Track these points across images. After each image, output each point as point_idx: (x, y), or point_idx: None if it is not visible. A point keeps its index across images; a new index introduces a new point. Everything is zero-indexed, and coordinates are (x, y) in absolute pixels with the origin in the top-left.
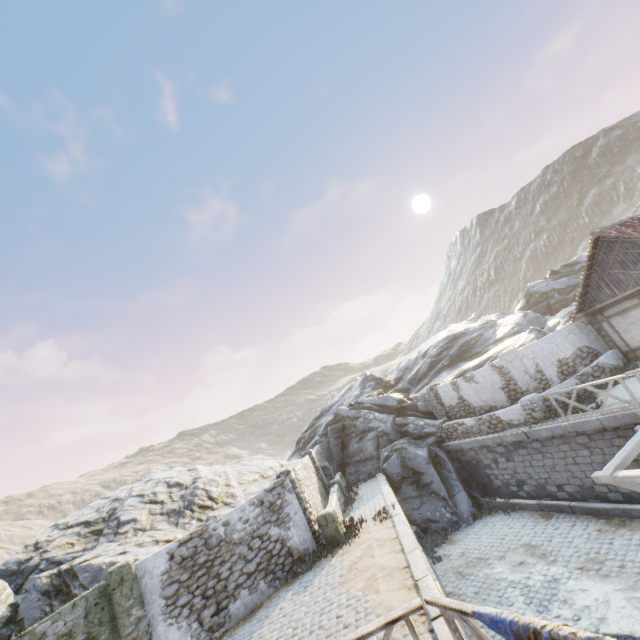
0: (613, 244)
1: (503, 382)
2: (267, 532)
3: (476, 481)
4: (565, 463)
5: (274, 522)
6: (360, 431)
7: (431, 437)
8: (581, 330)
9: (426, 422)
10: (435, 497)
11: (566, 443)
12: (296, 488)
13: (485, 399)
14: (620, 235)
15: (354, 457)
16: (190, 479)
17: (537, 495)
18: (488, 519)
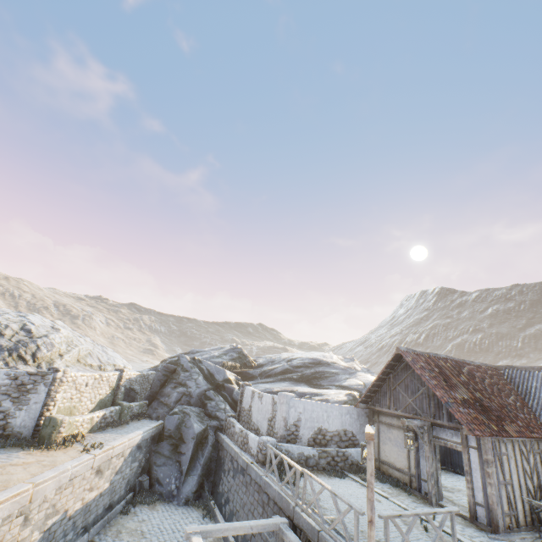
0: (409, 367)
1: (271, 415)
2: (1, 401)
3: (215, 476)
4: (250, 508)
5: (13, 398)
6: (178, 381)
7: (216, 421)
8: (359, 418)
9: (226, 408)
10: (177, 466)
11: (259, 493)
12: (53, 385)
13: (259, 419)
14: (411, 363)
15: (163, 397)
16: (43, 333)
17: (227, 518)
18: (192, 511)
